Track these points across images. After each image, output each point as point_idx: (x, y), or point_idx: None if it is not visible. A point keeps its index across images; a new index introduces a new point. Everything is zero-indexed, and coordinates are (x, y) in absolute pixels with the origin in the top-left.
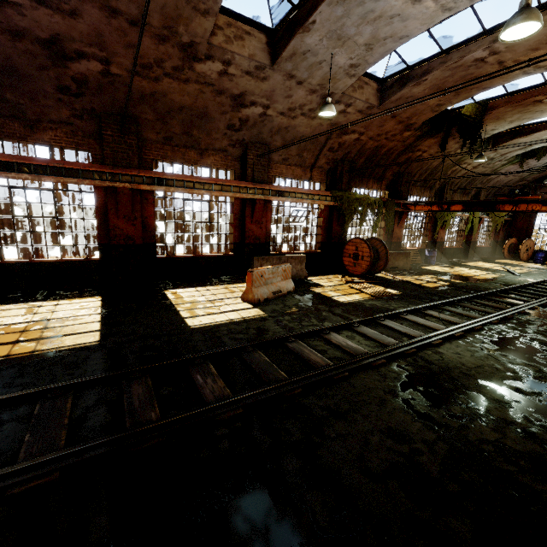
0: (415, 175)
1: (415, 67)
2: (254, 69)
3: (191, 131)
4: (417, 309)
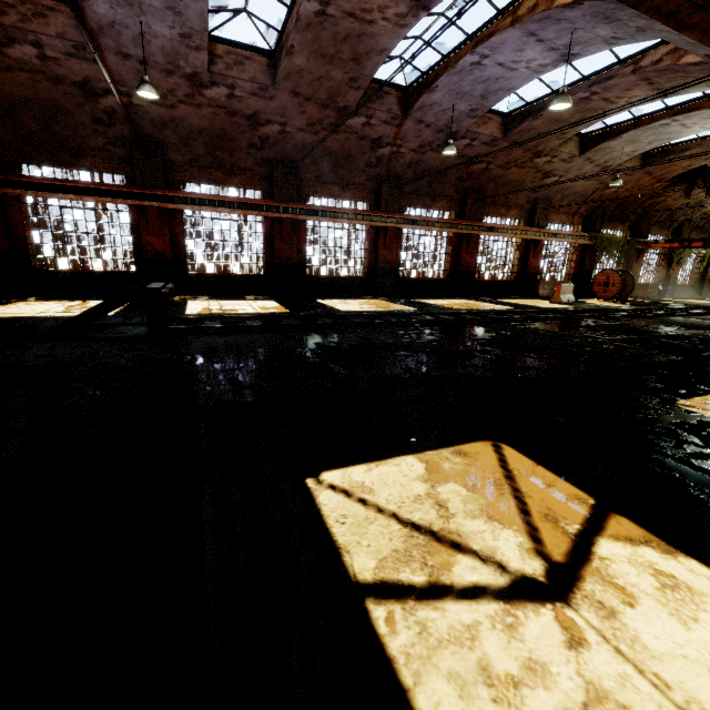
0: (656, 216)
1: (676, 146)
2: (567, 158)
3: (508, 195)
4: (671, 308)
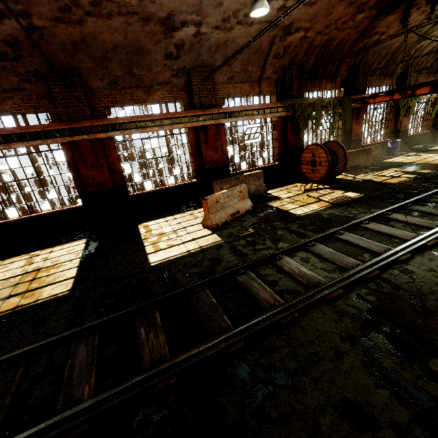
0: (373, 64)
1: None
2: None
3: (131, 70)
4: (380, 214)
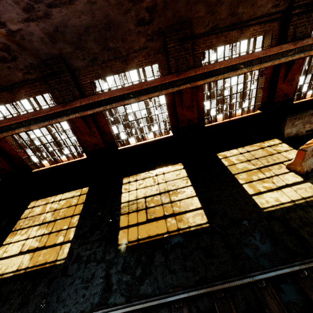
0: None
1: None
2: None
3: (236, 9)
4: None
